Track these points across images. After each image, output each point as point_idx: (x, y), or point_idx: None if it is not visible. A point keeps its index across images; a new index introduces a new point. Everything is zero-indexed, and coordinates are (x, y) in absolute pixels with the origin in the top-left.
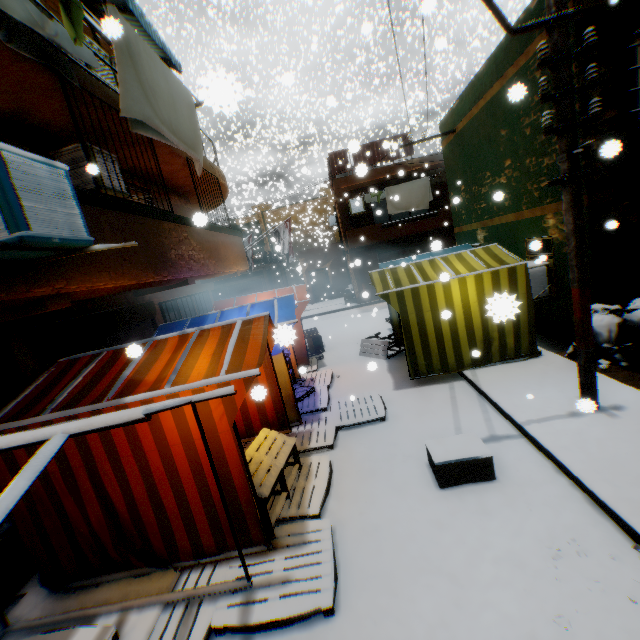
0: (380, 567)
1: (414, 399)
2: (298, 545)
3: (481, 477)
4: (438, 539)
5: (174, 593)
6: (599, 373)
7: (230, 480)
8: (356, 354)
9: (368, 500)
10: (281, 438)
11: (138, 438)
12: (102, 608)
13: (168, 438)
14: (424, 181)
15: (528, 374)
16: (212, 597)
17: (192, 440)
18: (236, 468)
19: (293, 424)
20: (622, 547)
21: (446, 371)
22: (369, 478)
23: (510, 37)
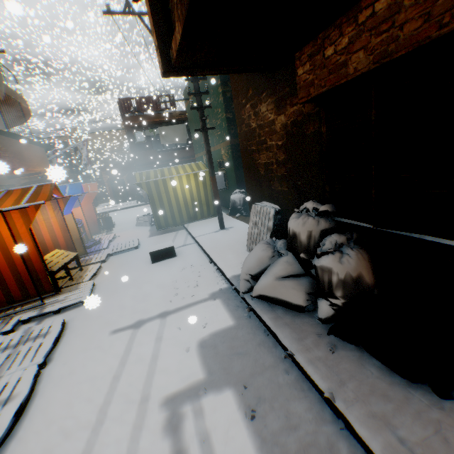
0: (114, 288)
1: (157, 239)
2: (74, 290)
3: (170, 256)
4: (143, 276)
5: None
6: (235, 218)
7: (31, 259)
8: (134, 226)
9: (117, 273)
10: (68, 252)
11: None
12: None
13: None
14: (183, 126)
15: (210, 222)
16: (21, 314)
17: (5, 238)
18: (34, 252)
19: (82, 256)
20: (206, 262)
21: (175, 225)
22: (120, 267)
23: None
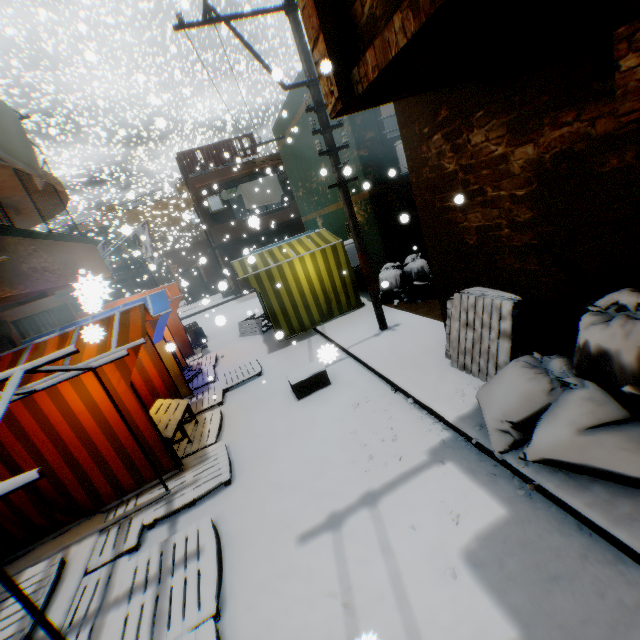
0: (260, 452)
1: (283, 355)
2: (202, 462)
3: (322, 385)
4: (296, 425)
5: (107, 521)
6: (394, 308)
7: (137, 428)
8: (237, 336)
9: (251, 423)
10: (175, 402)
11: (46, 415)
12: (42, 557)
13: (75, 409)
14: (273, 177)
15: (356, 319)
16: (140, 512)
17: (98, 405)
18: (140, 418)
19: (186, 398)
20: (387, 391)
21: (304, 330)
22: (251, 411)
23: (285, 90)
